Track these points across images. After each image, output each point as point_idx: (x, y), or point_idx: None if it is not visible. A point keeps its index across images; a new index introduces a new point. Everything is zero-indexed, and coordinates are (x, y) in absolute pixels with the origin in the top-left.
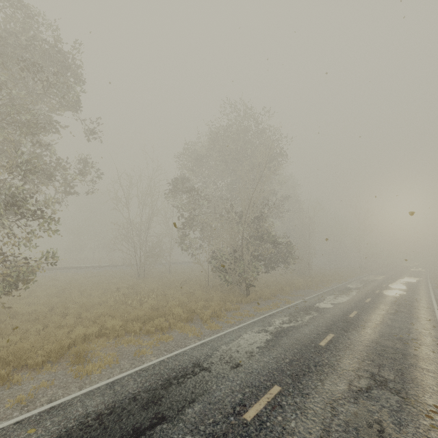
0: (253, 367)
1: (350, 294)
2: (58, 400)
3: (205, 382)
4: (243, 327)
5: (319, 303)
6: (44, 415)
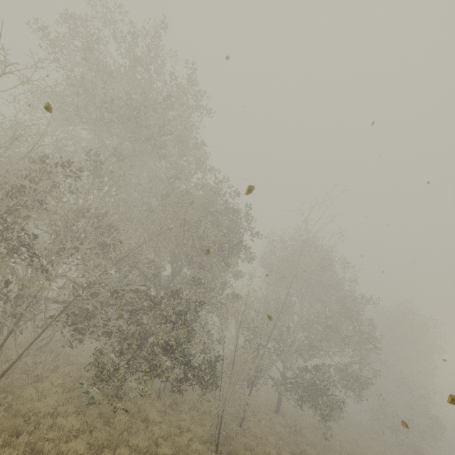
0: None
1: None
2: None
3: None
4: None
5: None
6: None
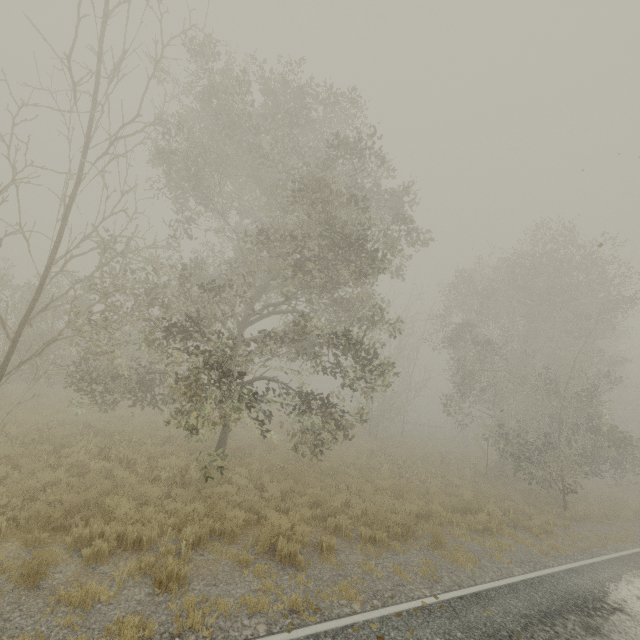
0: None
1: None
2: (472, 587)
3: (639, 628)
4: (610, 562)
5: None
6: (478, 599)
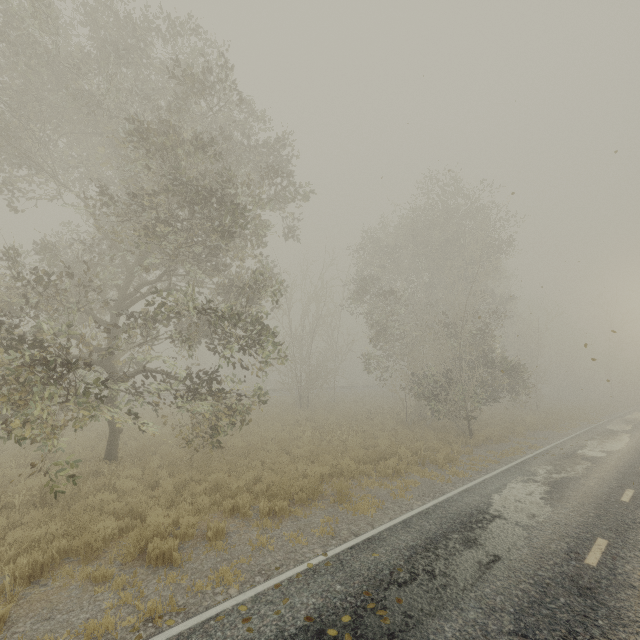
0: (554, 518)
1: (620, 439)
2: (366, 533)
3: (511, 529)
4: (500, 475)
5: (581, 450)
6: (369, 544)
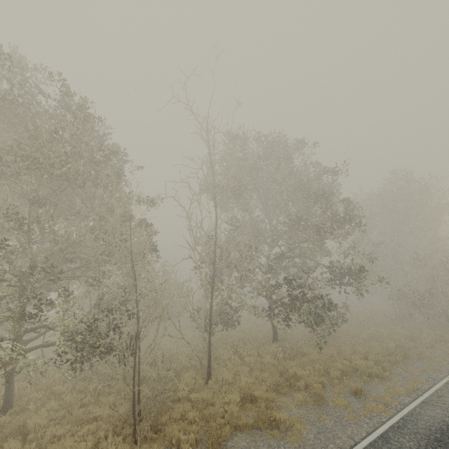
0: None
1: None
2: None
3: None
4: None
5: None
6: None
